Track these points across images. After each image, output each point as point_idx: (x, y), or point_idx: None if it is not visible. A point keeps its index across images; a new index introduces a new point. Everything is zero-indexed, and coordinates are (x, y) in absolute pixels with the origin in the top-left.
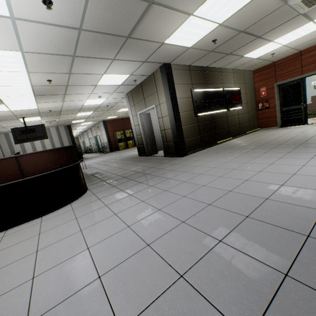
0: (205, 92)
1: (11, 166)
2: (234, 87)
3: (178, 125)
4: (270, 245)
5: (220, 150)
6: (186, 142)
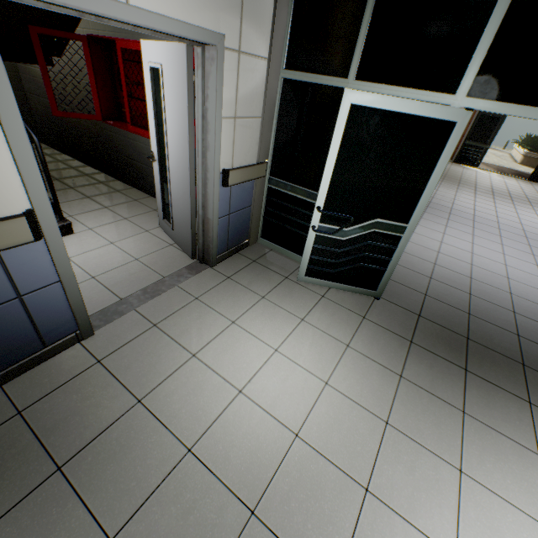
0: None
1: None
2: None
3: None
4: None
5: (440, 182)
6: None
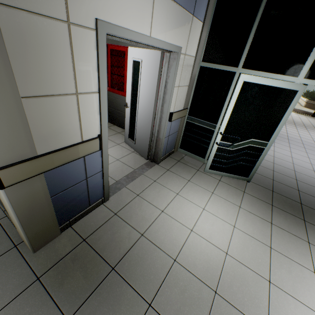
0: None
1: None
2: None
3: None
4: None
5: None
6: None
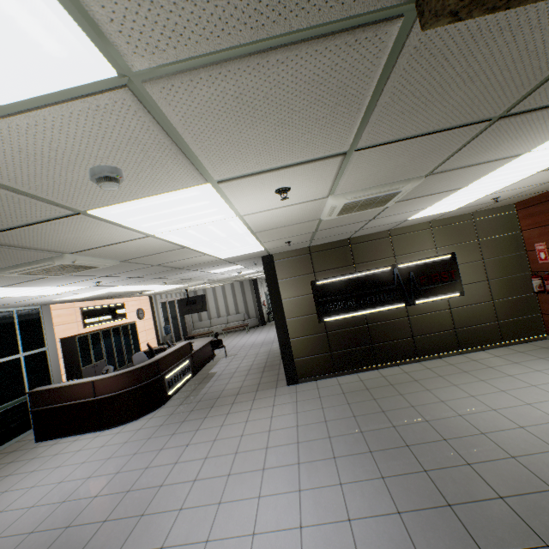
0: (342, 281)
1: (90, 387)
2: (432, 256)
3: (283, 337)
4: (62, 548)
5: (334, 394)
6: (299, 362)
